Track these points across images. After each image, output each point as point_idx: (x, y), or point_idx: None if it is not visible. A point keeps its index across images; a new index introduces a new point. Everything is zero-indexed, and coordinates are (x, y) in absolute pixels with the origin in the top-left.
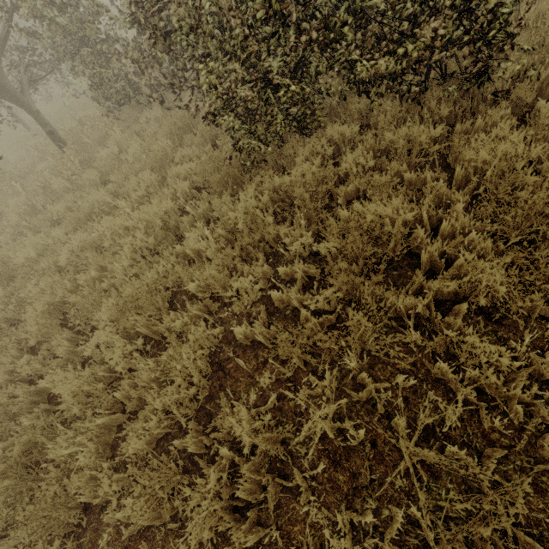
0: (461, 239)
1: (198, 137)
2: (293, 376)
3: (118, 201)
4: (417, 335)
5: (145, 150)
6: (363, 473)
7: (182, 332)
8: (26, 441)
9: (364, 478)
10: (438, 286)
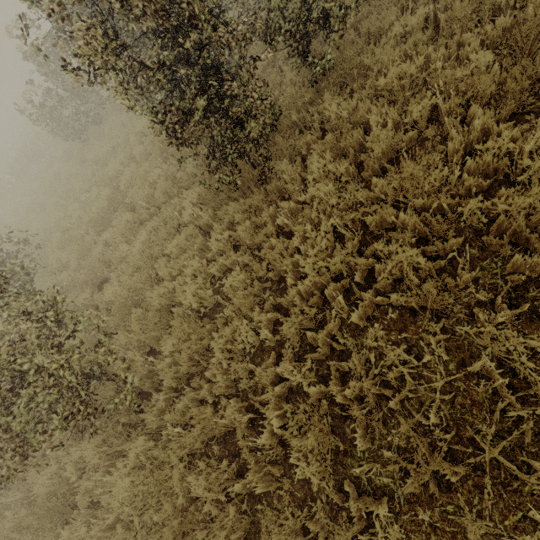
0: None
1: None
2: None
3: None
4: None
5: None
6: None
7: None
8: None
9: None
10: None
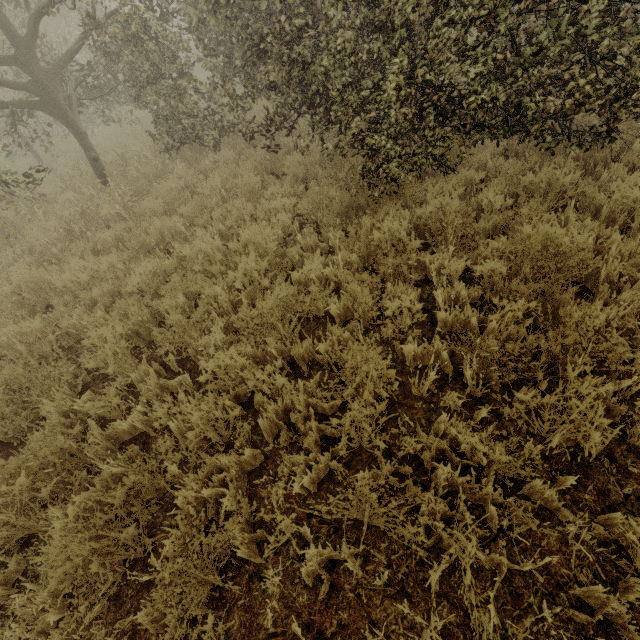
0: (638, 260)
1: (290, 177)
2: (483, 398)
3: (197, 230)
4: (626, 344)
5: (219, 187)
6: (612, 489)
7: (316, 362)
8: (130, 486)
9: (616, 494)
10: (630, 300)
